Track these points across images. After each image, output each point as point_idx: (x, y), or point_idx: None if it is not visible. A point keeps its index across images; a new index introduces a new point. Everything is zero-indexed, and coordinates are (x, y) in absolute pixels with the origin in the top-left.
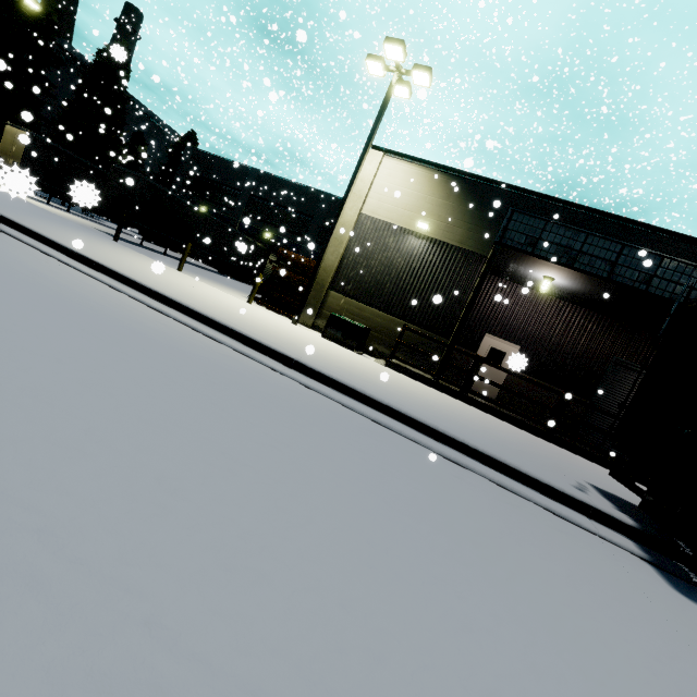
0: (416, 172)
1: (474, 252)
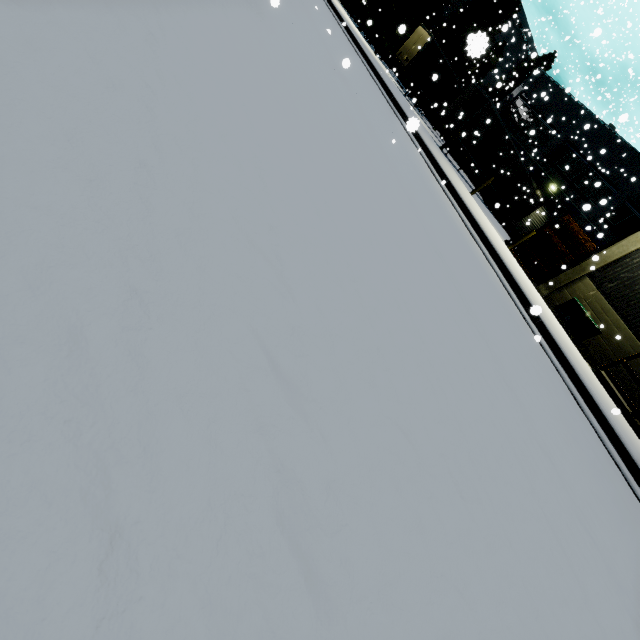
0: None
1: None
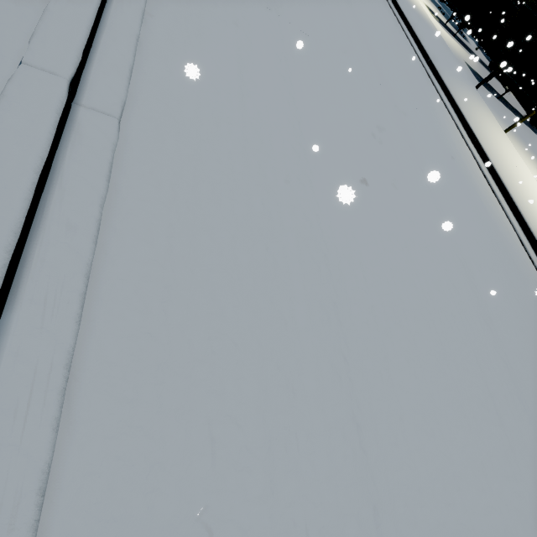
0: None
1: None
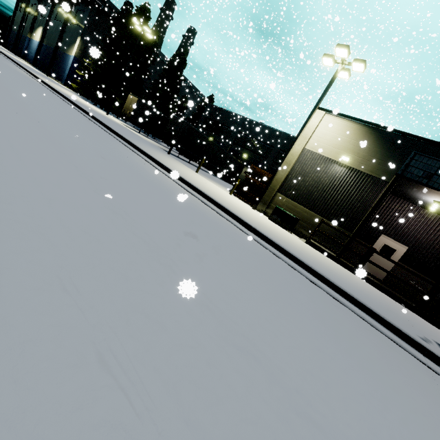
0: (346, 124)
1: (380, 178)
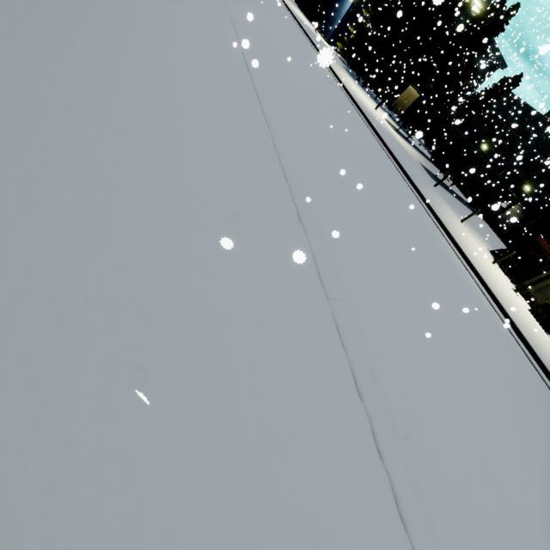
0: None
1: None
